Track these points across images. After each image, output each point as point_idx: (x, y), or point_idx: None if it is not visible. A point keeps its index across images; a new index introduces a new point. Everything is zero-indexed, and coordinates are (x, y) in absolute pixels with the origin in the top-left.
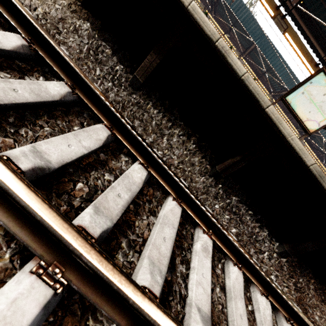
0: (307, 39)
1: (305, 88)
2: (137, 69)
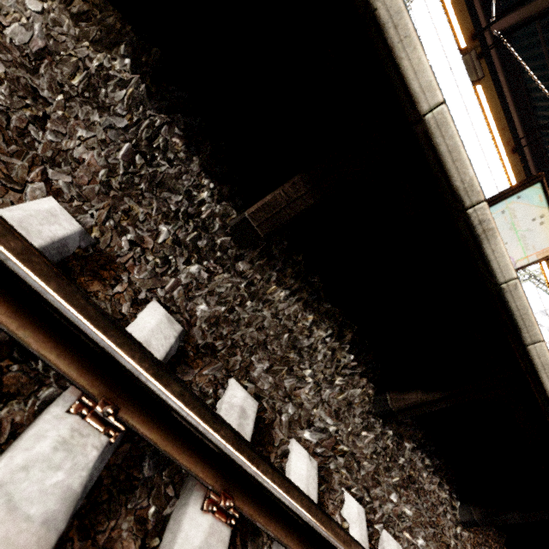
0: (502, 96)
1: (508, 205)
2: (254, 206)
